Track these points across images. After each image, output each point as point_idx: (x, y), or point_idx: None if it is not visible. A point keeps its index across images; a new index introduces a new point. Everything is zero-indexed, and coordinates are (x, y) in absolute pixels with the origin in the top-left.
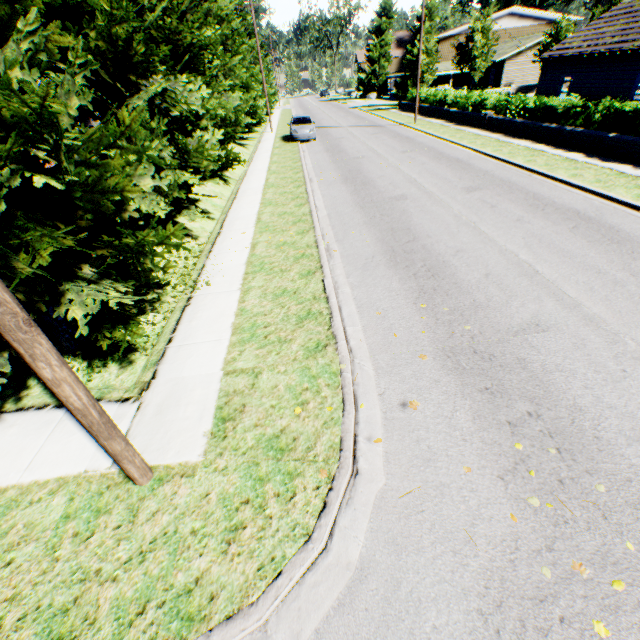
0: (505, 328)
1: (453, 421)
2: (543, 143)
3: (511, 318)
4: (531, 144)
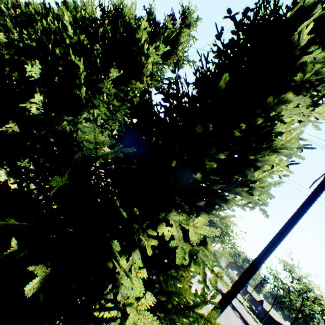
0: None
1: None
2: None
3: None
4: None
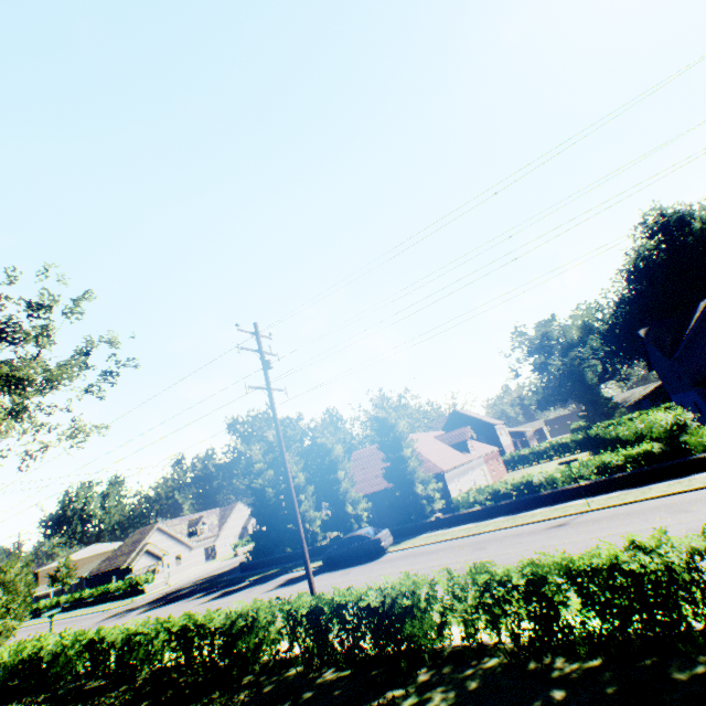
0: None
1: None
2: (84, 607)
3: None
4: (78, 609)
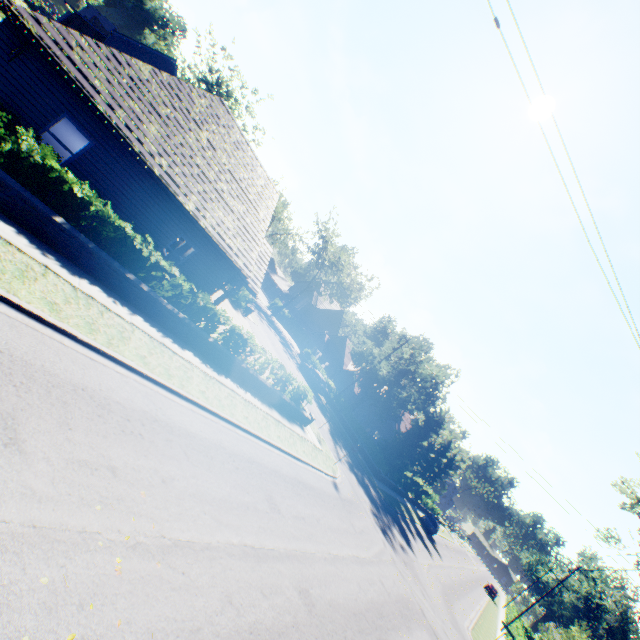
0: (389, 597)
1: (421, 637)
2: (132, 306)
3: (384, 591)
4: (130, 313)
